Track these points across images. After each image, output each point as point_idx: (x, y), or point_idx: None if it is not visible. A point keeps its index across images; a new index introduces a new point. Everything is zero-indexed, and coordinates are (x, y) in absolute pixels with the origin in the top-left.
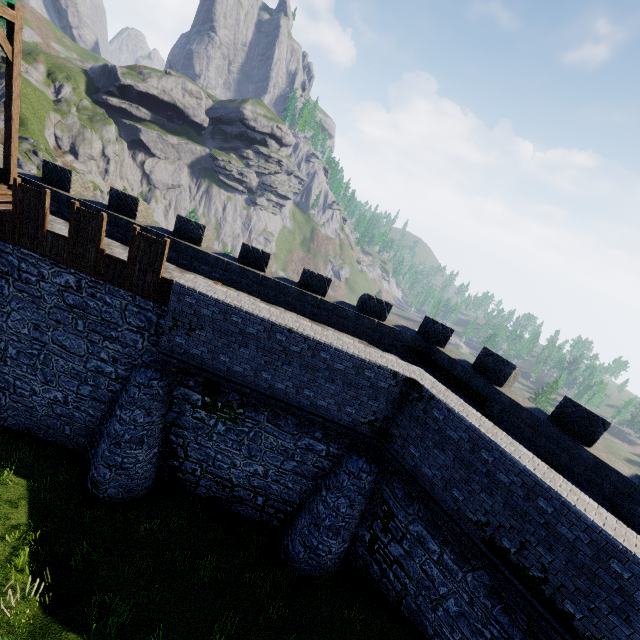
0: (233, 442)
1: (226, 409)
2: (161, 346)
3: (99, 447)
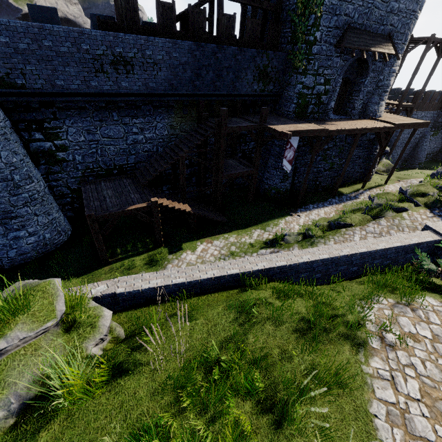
0: (433, 141)
1: (436, 133)
2: (438, 121)
3: (418, 156)
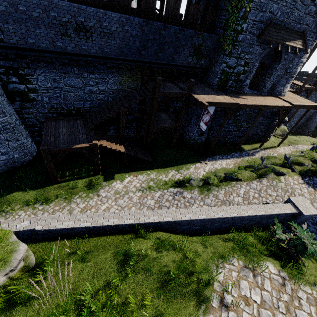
0: None
1: None
2: None
3: (309, 126)
